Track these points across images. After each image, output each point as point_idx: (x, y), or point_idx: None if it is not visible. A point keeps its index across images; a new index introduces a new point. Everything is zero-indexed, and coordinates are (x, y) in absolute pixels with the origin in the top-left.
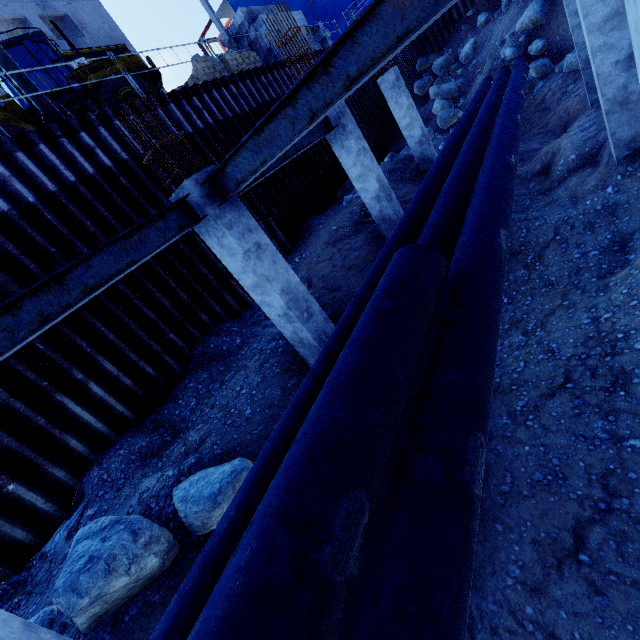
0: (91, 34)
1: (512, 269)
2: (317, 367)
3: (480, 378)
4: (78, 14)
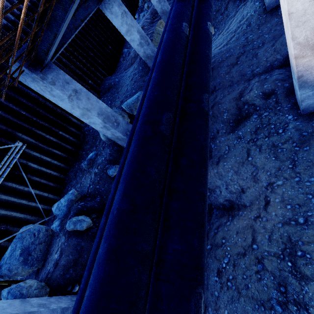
0: None
1: (217, 17)
2: (159, 45)
3: (209, 14)
4: None
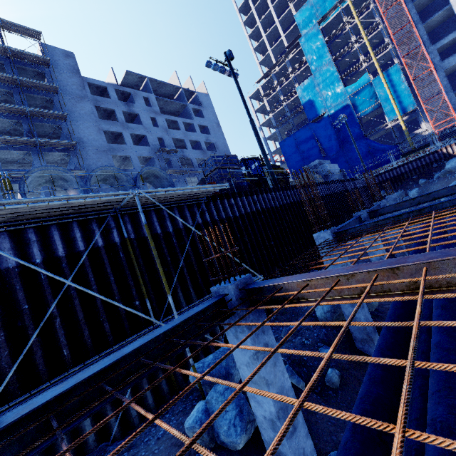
0: (219, 151)
1: None
2: None
3: None
4: (217, 143)
